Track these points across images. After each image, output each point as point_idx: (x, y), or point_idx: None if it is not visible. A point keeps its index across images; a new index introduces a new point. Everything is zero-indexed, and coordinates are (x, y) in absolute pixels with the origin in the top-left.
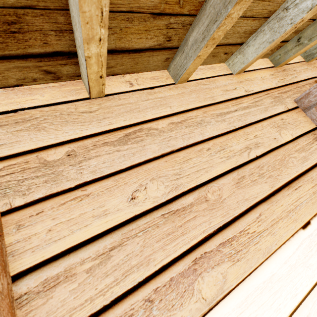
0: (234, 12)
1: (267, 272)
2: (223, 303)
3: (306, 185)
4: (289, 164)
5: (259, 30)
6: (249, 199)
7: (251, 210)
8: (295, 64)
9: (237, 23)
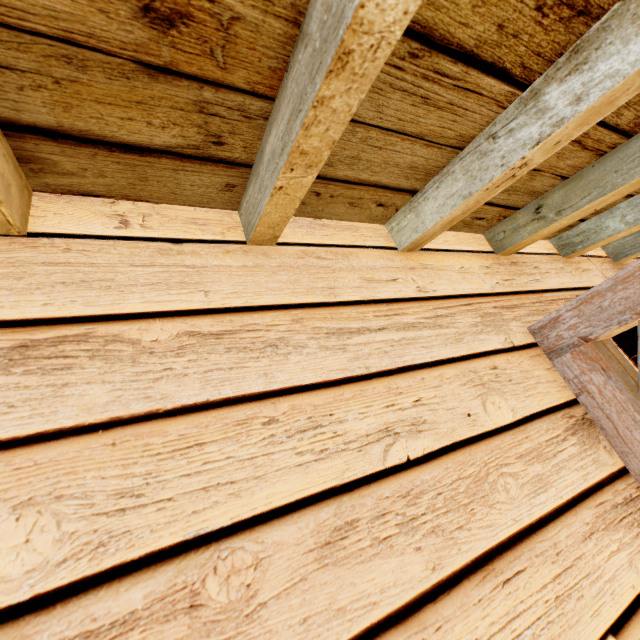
0: (334, 95)
1: None
2: None
3: (538, 570)
4: (495, 493)
5: (445, 170)
6: (349, 612)
7: None
8: (539, 256)
9: (388, 142)
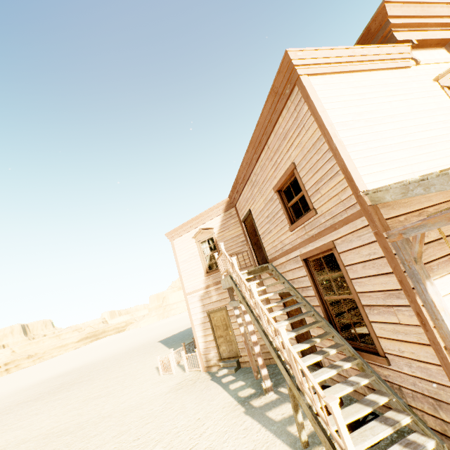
0: None
1: None
2: None
3: None
4: None
5: None
6: None
7: None
8: None
9: None
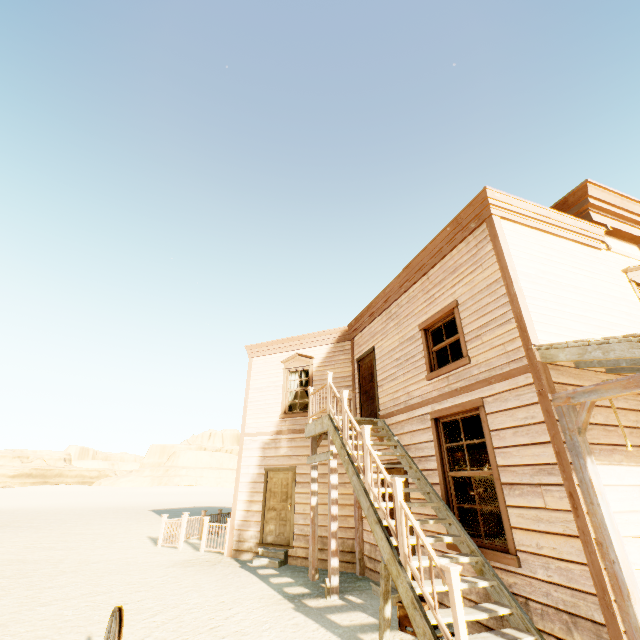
0: None
1: (637, 469)
2: (621, 466)
3: None
4: None
5: None
6: (634, 442)
7: (634, 446)
8: None
9: None
